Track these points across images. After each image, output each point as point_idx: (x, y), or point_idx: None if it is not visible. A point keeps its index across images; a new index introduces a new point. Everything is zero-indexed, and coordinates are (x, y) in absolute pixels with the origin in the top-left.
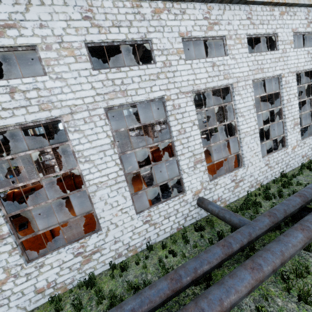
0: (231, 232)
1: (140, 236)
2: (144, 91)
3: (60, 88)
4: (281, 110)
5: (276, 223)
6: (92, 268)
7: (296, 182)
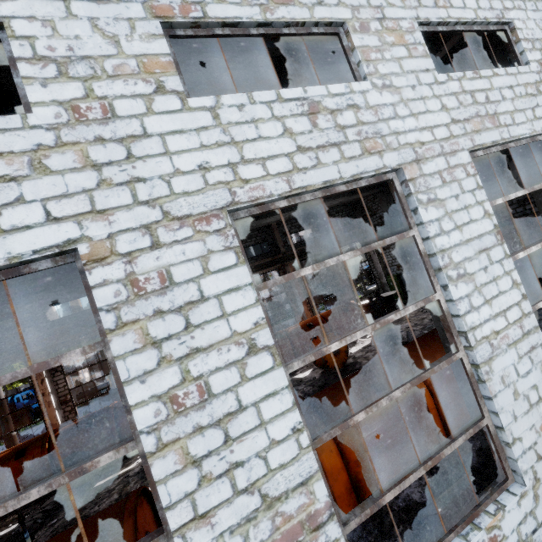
0: None
1: None
2: None
3: None
4: None
5: None
6: None
7: None
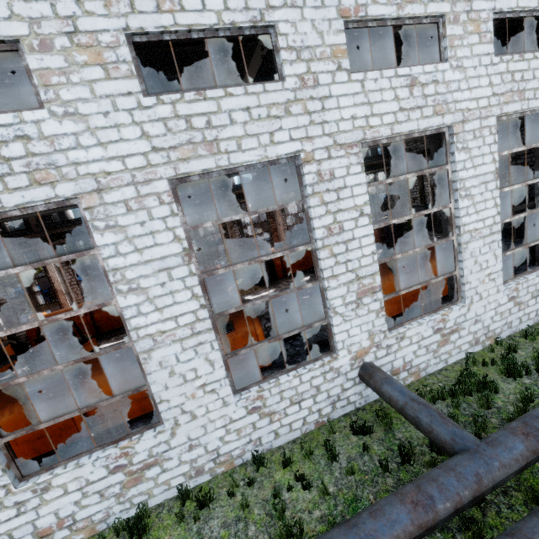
0: (429, 447)
1: (240, 437)
2: (256, 142)
3: (73, 137)
4: None
5: None
6: (144, 494)
7: None
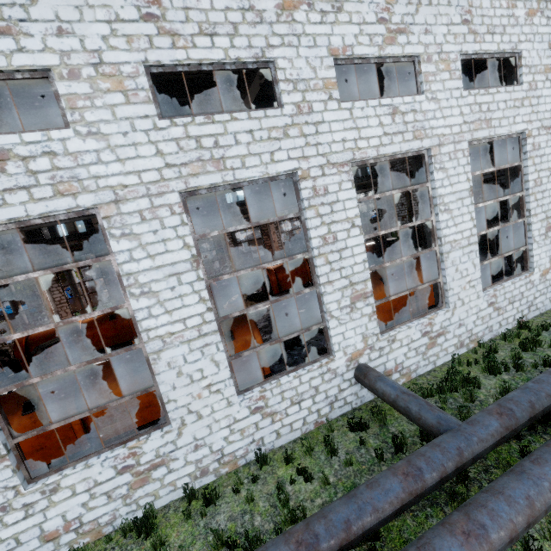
0: (420, 438)
1: (243, 437)
2: (258, 160)
3: (95, 154)
4: (522, 201)
5: (514, 429)
6: (151, 495)
7: (548, 339)
